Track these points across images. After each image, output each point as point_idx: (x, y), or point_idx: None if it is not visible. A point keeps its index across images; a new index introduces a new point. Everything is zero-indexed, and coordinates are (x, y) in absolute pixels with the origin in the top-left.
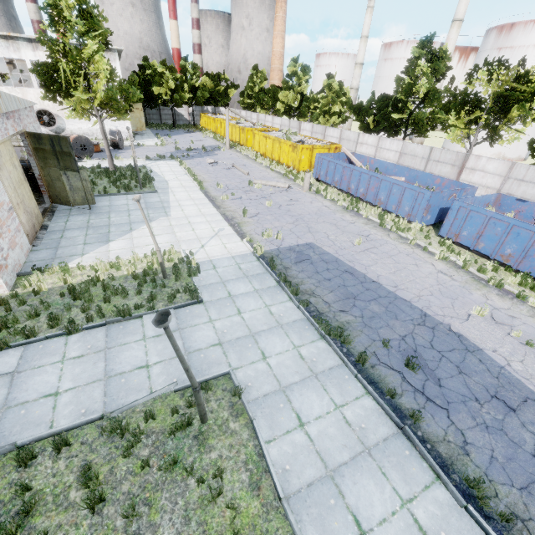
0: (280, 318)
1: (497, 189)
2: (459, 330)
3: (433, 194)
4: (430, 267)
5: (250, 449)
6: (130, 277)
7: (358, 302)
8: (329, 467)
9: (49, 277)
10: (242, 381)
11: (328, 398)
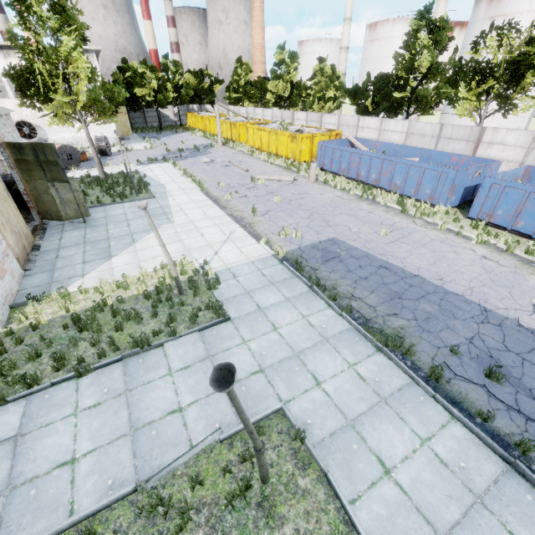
0: (323, 330)
1: (520, 162)
2: (530, 325)
3: (458, 172)
4: (471, 254)
5: (332, 515)
6: (141, 297)
7: (405, 301)
8: (440, 531)
9: (48, 306)
10: (299, 418)
11: (409, 430)
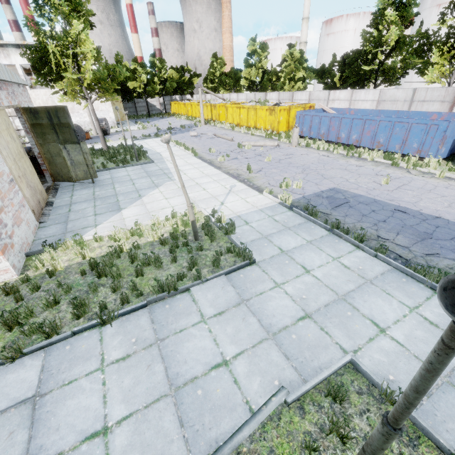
0: (361, 271)
1: None
2: None
3: (450, 123)
4: None
5: None
6: (157, 244)
7: (439, 242)
8: None
9: (63, 254)
10: (377, 373)
11: None
